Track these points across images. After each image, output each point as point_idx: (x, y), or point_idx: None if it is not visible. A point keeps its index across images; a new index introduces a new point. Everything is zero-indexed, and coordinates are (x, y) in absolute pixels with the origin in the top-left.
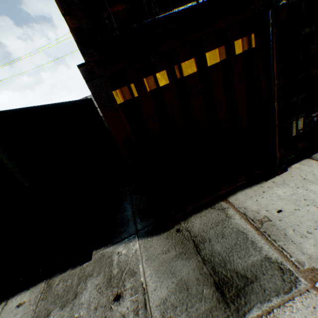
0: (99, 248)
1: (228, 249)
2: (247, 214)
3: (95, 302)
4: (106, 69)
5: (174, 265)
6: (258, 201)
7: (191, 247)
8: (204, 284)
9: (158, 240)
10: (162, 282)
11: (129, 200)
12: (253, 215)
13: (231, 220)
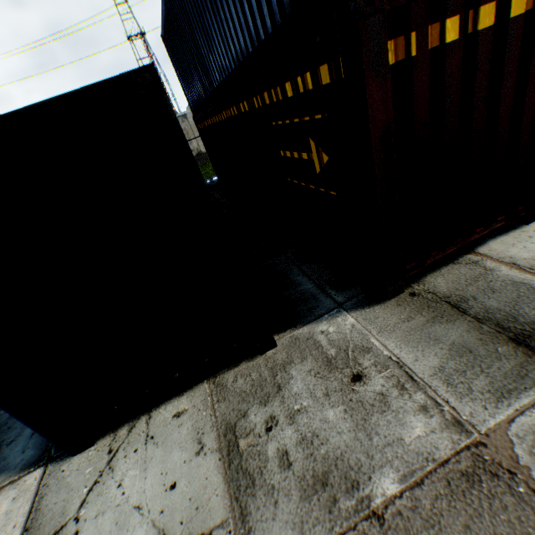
0: (283, 332)
1: (509, 303)
2: (517, 263)
3: (321, 389)
4: (388, 1)
5: (431, 331)
6: (527, 248)
7: (447, 309)
8: (494, 343)
9: (384, 309)
10: (423, 352)
11: (298, 271)
12: (528, 263)
13: (496, 273)
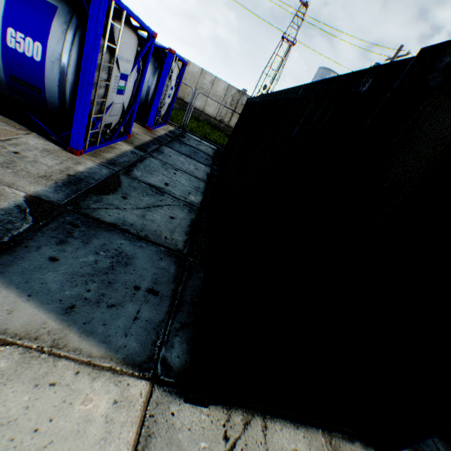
0: None
1: None
2: None
3: None
4: None
5: None
6: None
7: None
8: None
9: None
10: None
11: None
12: None
13: None
